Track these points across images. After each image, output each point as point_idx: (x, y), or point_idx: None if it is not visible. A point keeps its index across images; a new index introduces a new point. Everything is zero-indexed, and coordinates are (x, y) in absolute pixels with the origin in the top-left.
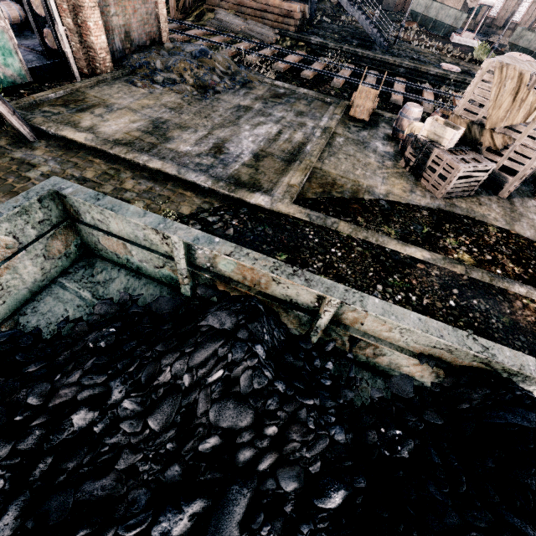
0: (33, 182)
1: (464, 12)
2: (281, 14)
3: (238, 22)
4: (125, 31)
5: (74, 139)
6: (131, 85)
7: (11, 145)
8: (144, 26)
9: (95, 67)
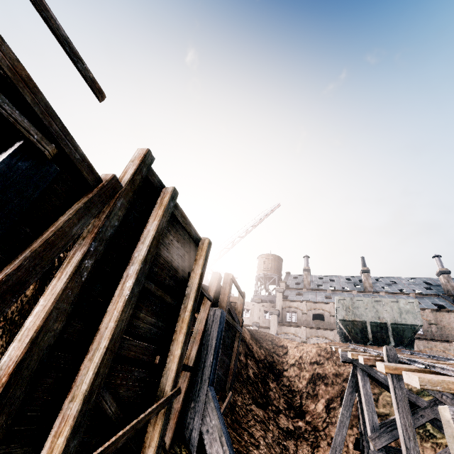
0: None
1: (414, 301)
2: None
3: None
4: None
5: None
6: None
7: None
8: None
9: None
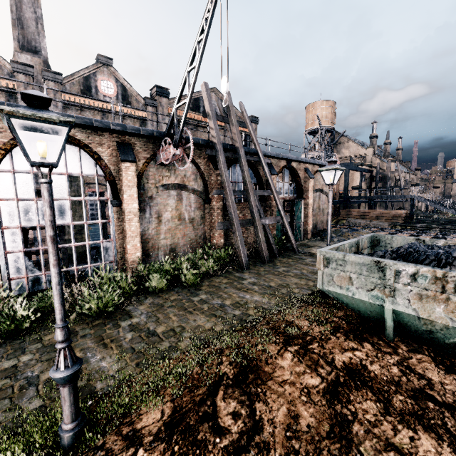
0: (308, 262)
1: None
2: (390, 216)
3: (362, 221)
4: (315, 225)
5: (315, 253)
6: (323, 241)
7: (291, 254)
8: (321, 223)
9: (304, 237)
